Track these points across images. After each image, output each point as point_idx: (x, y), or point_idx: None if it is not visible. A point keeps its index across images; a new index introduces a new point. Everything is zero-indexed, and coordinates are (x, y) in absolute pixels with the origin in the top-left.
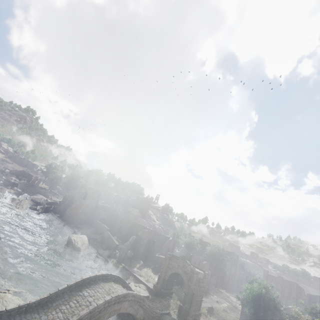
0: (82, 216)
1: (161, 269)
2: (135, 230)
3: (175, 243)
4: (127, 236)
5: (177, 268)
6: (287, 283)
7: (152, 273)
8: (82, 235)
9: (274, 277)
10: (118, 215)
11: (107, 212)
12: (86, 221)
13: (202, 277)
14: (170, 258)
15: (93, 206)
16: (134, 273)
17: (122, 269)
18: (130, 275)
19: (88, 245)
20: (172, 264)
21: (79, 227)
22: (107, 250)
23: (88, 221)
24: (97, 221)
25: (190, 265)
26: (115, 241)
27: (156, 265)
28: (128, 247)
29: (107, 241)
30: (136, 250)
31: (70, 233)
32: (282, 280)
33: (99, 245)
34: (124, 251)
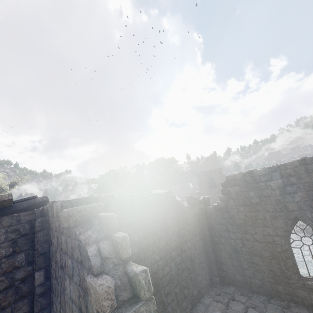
0: None
1: None
2: None
3: None
4: None
5: None
6: None
7: None
8: None
9: None
10: None
11: None
12: None
13: None
14: None
15: None
16: None
17: None
18: None
19: None
20: None
21: None
22: None
23: None
24: None
25: None
26: None
27: None
28: None
29: None
30: None
31: None
32: None
33: None
34: None
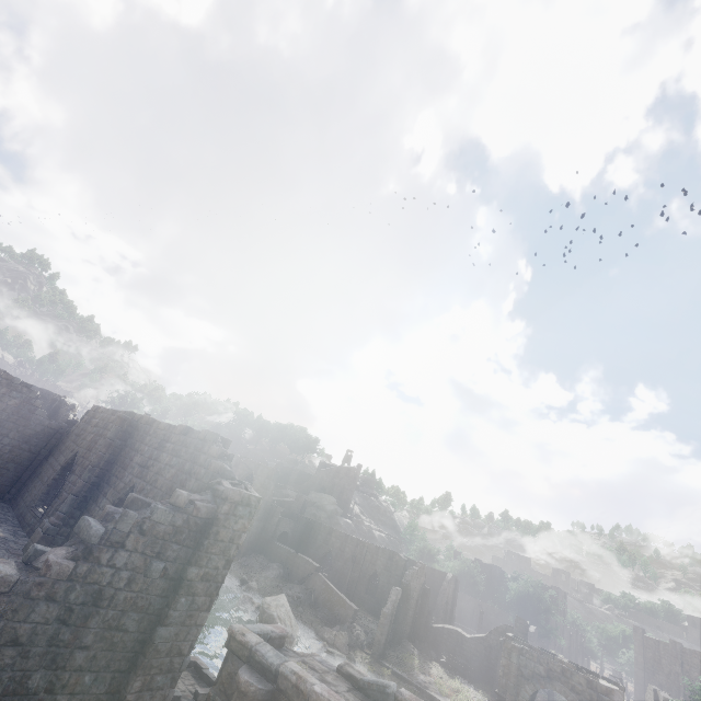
0: (247, 537)
1: (501, 678)
2: (367, 562)
3: (457, 584)
4: (349, 577)
5: (547, 678)
6: (694, 658)
7: (459, 681)
8: (281, 596)
9: (660, 644)
10: (315, 523)
11: (288, 517)
12: (252, 547)
13: (622, 700)
14: (519, 649)
15: (266, 507)
16: (427, 690)
17: (395, 681)
18: (422, 697)
19: (295, 621)
20: (529, 667)
21: (245, 566)
22: (336, 626)
23: (257, 546)
24: (280, 545)
25: (582, 670)
26: (348, 602)
27: (451, 655)
28: (390, 619)
29: (324, 600)
30: (401, 621)
31: (234, 587)
32: (682, 651)
33: (309, 613)
34: (385, 629)
